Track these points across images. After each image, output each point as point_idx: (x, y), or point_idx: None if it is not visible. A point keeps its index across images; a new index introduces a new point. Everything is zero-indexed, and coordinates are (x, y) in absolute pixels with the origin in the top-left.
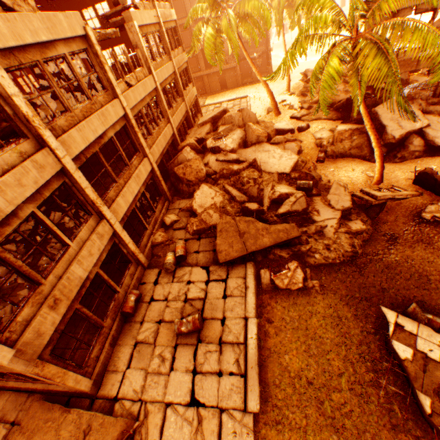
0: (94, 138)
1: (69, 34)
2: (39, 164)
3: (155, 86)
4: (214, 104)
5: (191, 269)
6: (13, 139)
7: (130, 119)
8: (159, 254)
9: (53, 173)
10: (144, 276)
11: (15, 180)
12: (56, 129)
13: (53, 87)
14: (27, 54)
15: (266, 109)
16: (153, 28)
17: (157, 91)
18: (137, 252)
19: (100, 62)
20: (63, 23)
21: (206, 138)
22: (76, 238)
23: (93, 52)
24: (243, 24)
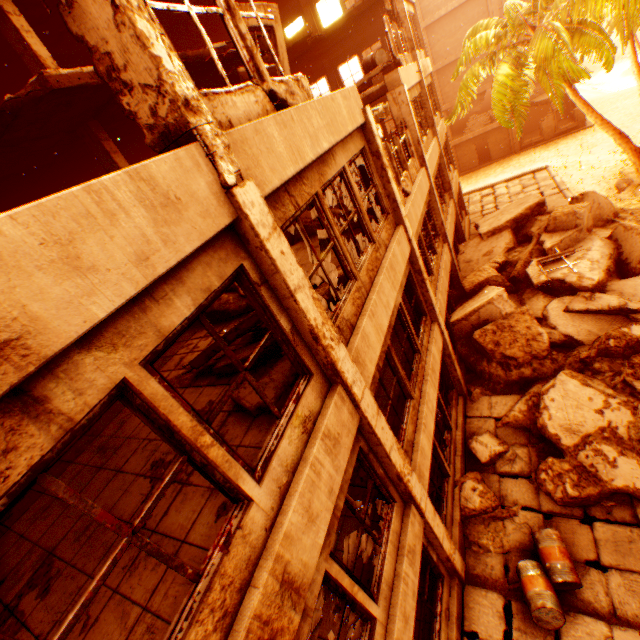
0: (386, 321)
1: (348, 128)
2: (331, 437)
3: (428, 184)
4: (477, 191)
5: (608, 632)
6: (234, 321)
7: (416, 258)
8: (482, 542)
9: (348, 445)
10: (464, 608)
11: (301, 513)
12: (342, 329)
13: (333, 238)
14: (303, 185)
15: (607, 184)
16: (415, 91)
17: (430, 193)
18: (451, 552)
19: (380, 167)
20: (341, 110)
21: (510, 259)
22: (380, 587)
23: (371, 151)
24: (575, 39)
